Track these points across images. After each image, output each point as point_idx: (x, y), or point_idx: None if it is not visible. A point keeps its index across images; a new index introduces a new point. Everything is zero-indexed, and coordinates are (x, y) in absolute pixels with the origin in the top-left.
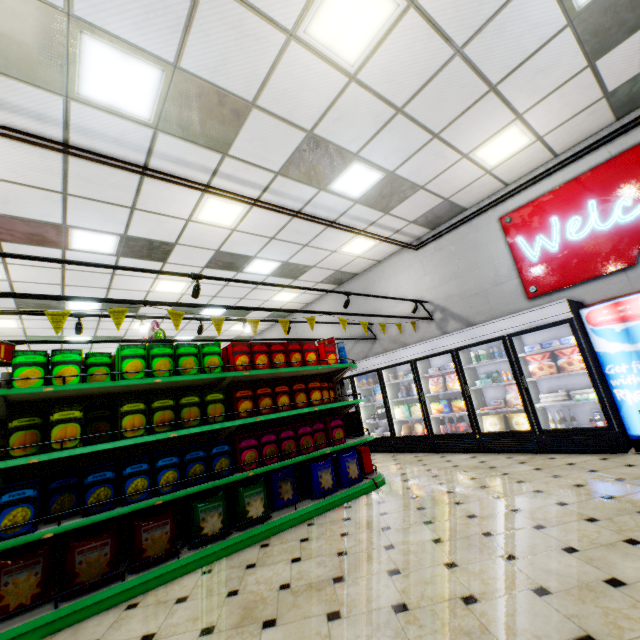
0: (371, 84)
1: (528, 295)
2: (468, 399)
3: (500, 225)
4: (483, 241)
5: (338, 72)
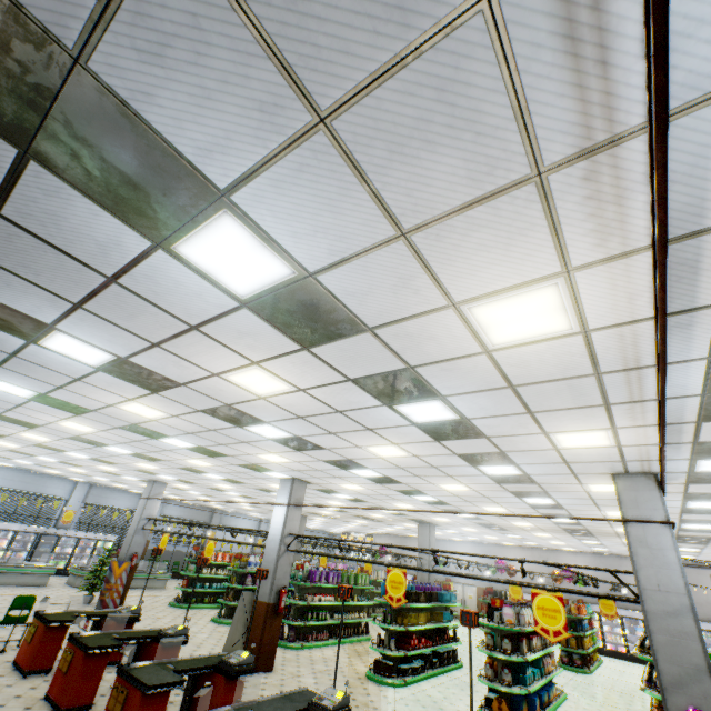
0: None
1: None
2: None
3: (710, 578)
4: (701, 580)
5: None
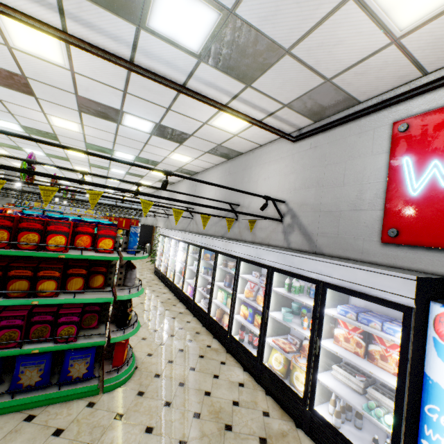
0: None
1: (384, 237)
2: (264, 324)
3: (391, 133)
4: (362, 149)
5: None
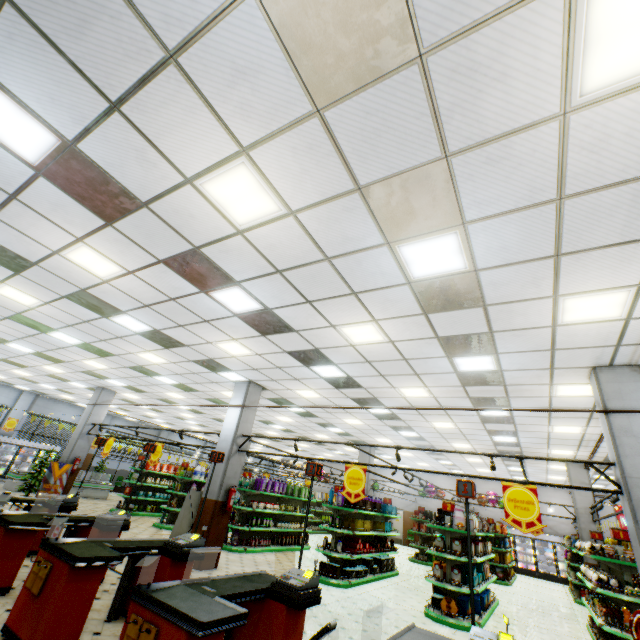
0: None
1: None
2: None
3: (613, 507)
4: (604, 509)
5: None
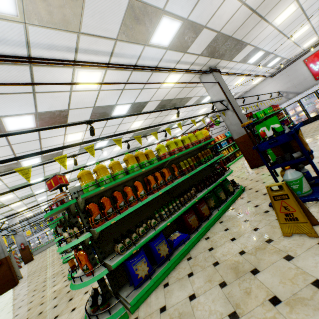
0: (294, 41)
1: (316, 79)
2: (305, 111)
3: (303, 62)
4: (298, 68)
5: (291, 41)
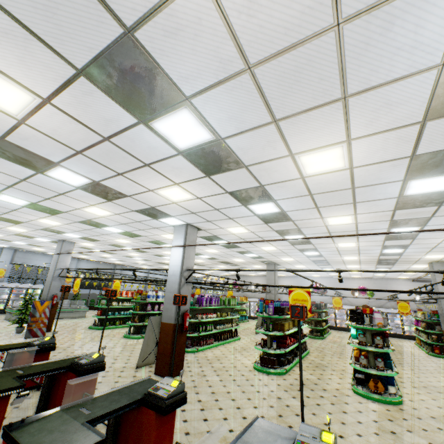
0: None
1: None
2: None
3: None
4: None
5: None
